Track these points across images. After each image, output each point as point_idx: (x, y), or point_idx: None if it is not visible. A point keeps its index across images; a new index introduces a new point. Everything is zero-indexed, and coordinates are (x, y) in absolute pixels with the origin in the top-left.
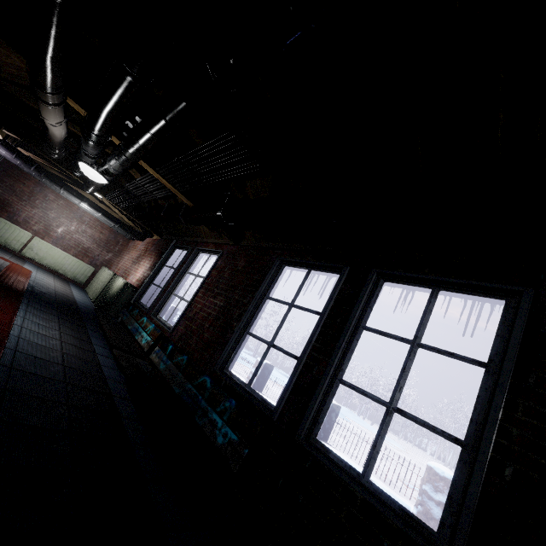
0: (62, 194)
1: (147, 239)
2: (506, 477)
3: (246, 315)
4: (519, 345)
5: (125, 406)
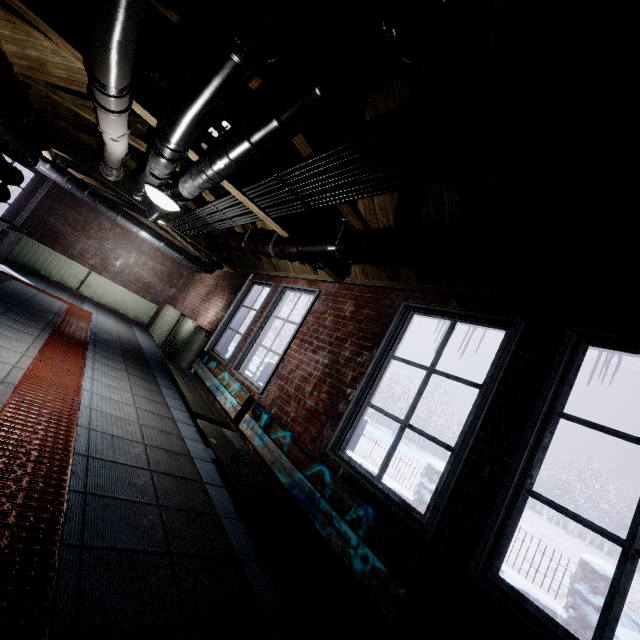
0: (119, 221)
1: (216, 271)
2: None
3: (365, 380)
4: None
5: (221, 497)
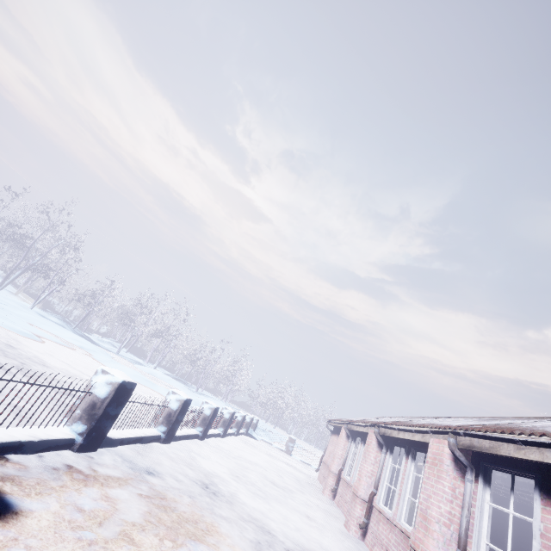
0: None
1: None
2: None
3: None
4: None
5: None
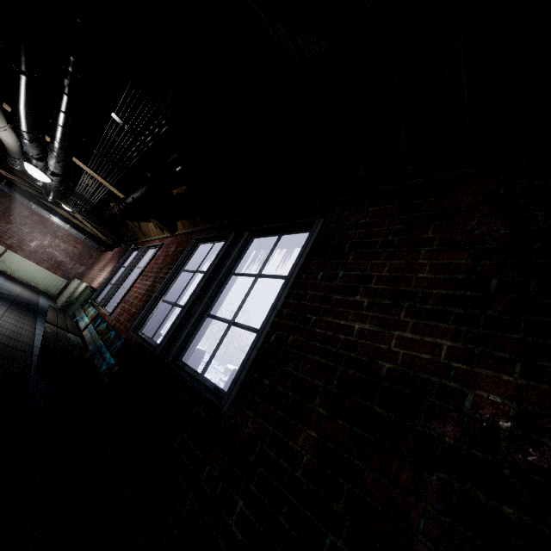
0: (34, 208)
1: (115, 249)
2: (271, 341)
3: (162, 285)
4: (304, 255)
5: None
